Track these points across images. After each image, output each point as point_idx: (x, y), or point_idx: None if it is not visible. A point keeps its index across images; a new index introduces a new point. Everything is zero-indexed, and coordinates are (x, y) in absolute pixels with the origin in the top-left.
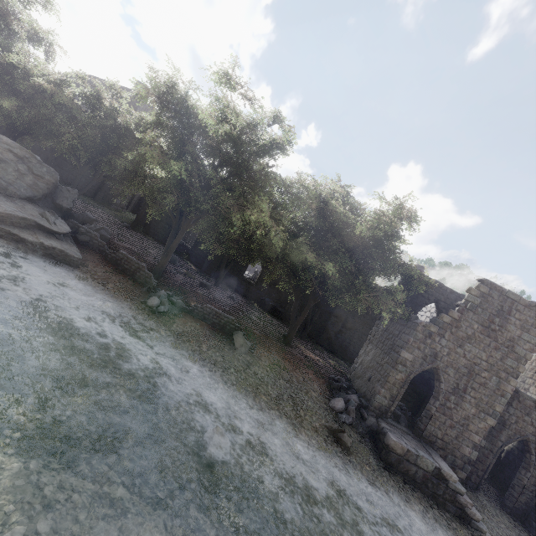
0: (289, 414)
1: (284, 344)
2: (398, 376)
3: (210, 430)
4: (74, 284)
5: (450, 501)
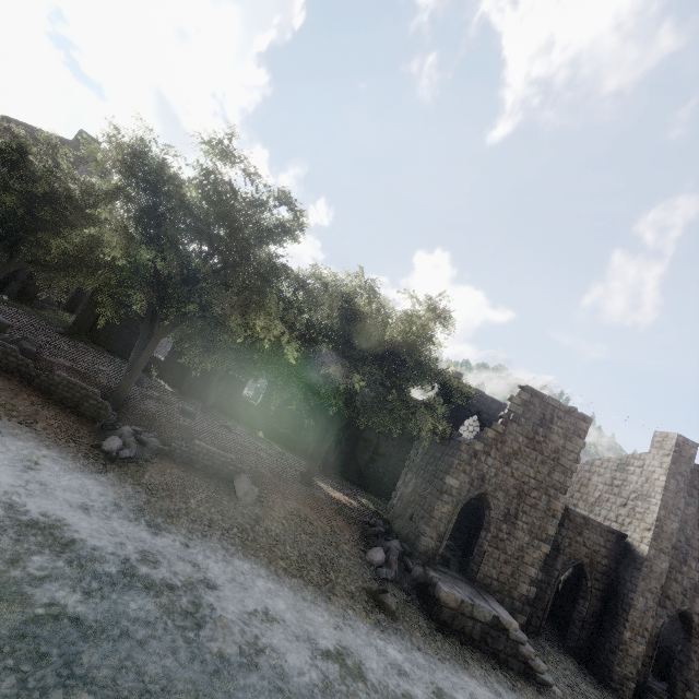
0: (316, 581)
1: (303, 485)
2: (444, 509)
3: (210, 623)
4: None
5: (513, 655)
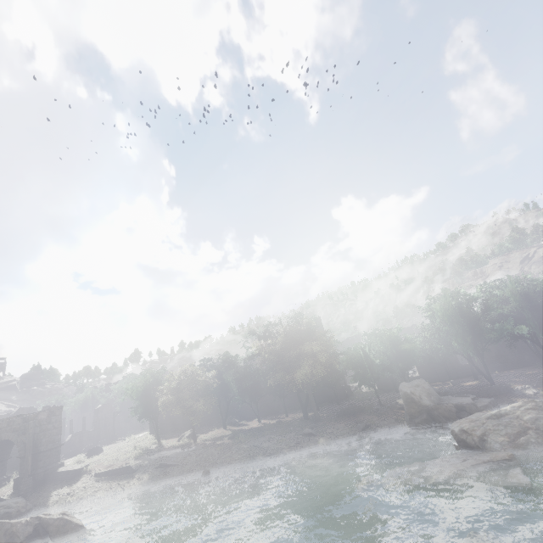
0: None
1: None
2: None
3: None
4: None
5: None
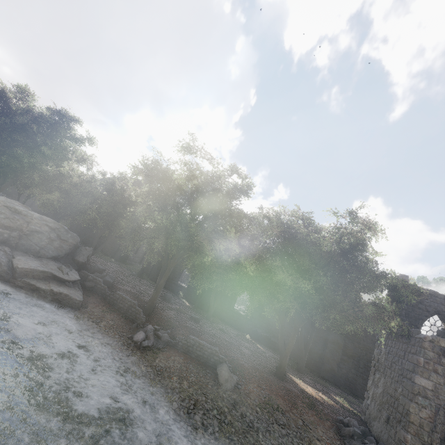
0: None
1: (277, 377)
2: (422, 413)
3: None
4: (71, 324)
5: None
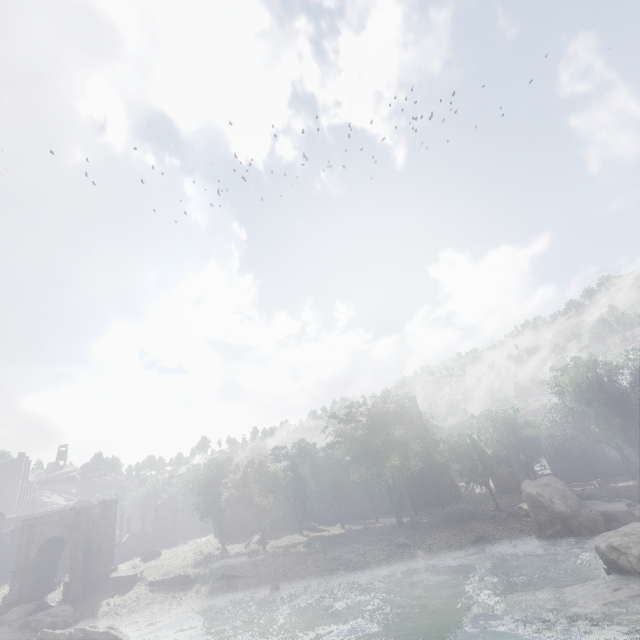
0: None
1: None
2: None
3: None
4: None
5: None
